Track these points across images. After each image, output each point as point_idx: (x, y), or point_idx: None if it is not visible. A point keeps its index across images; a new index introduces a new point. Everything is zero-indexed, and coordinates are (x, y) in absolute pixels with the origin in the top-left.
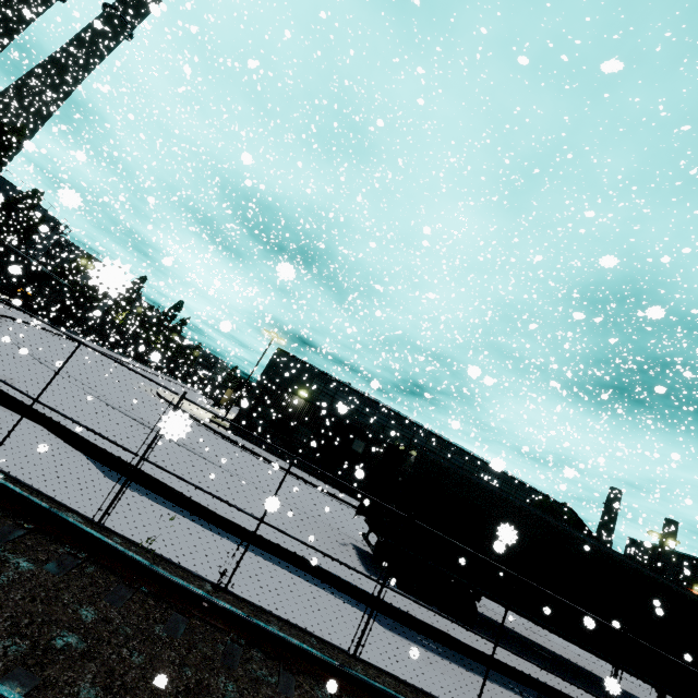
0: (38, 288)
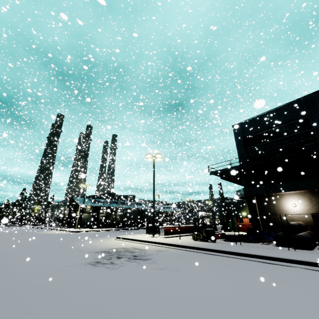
0: None
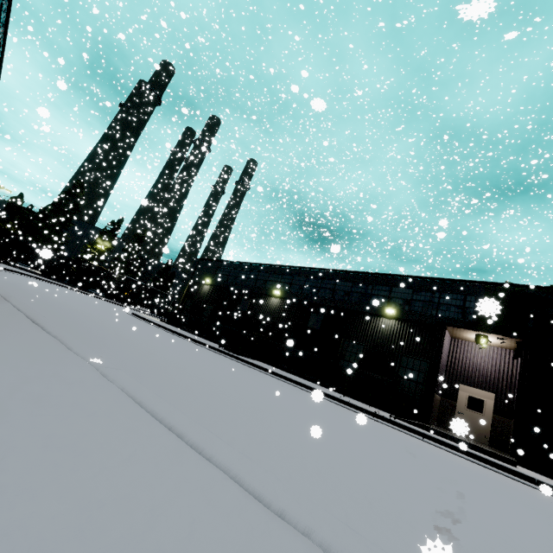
0: (152, 298)
